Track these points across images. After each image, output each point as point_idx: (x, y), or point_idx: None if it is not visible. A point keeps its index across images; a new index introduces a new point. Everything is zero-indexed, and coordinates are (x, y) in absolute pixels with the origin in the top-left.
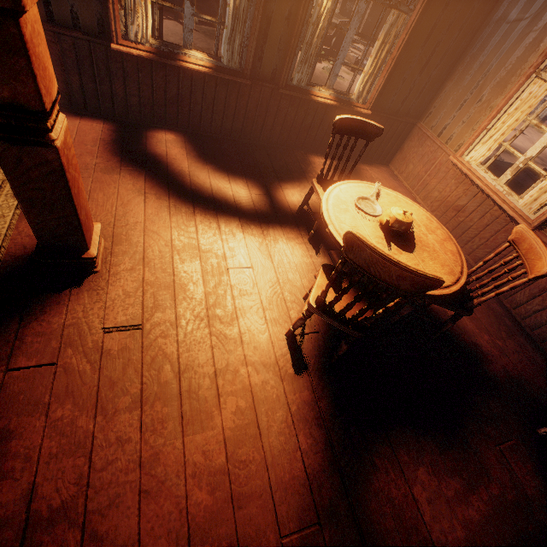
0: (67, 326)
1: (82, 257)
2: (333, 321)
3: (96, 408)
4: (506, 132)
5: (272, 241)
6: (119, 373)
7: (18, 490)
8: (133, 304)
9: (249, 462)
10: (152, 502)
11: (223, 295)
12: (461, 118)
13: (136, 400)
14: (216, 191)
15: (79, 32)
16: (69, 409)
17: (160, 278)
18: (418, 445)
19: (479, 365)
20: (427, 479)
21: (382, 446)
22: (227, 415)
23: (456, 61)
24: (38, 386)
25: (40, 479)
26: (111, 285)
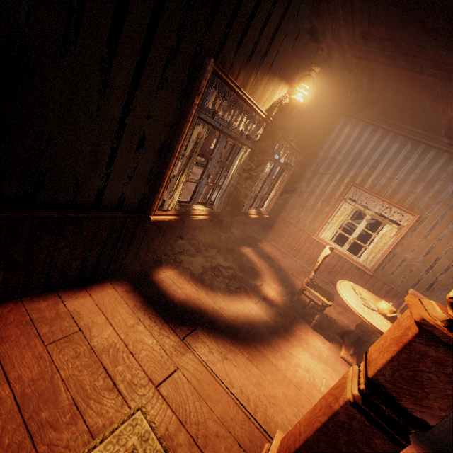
0: None
1: None
2: None
3: None
4: (339, 225)
5: (306, 343)
6: None
7: None
8: None
9: None
10: None
11: None
12: (308, 215)
13: None
14: (247, 317)
15: (120, 211)
16: None
17: None
18: None
19: None
20: None
21: None
22: None
23: (296, 185)
24: None
25: None
26: None
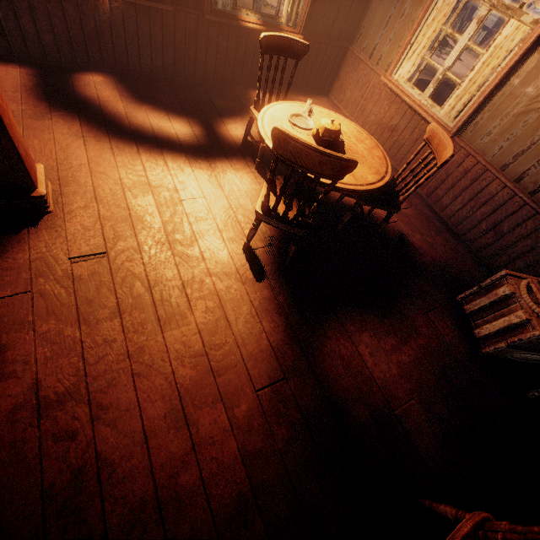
0: (34, 260)
1: (32, 196)
2: (279, 223)
3: (78, 320)
4: (426, 44)
5: (220, 173)
6: (93, 292)
7: (24, 384)
8: (94, 236)
9: (222, 345)
10: (145, 380)
11: (180, 222)
12: (388, 36)
13: (114, 311)
14: (158, 131)
15: None
16: (54, 324)
17: (115, 212)
18: (362, 319)
19: (412, 257)
20: (369, 340)
21: (332, 322)
22: (199, 314)
23: None
24: (19, 310)
25: (42, 375)
26: (68, 222)
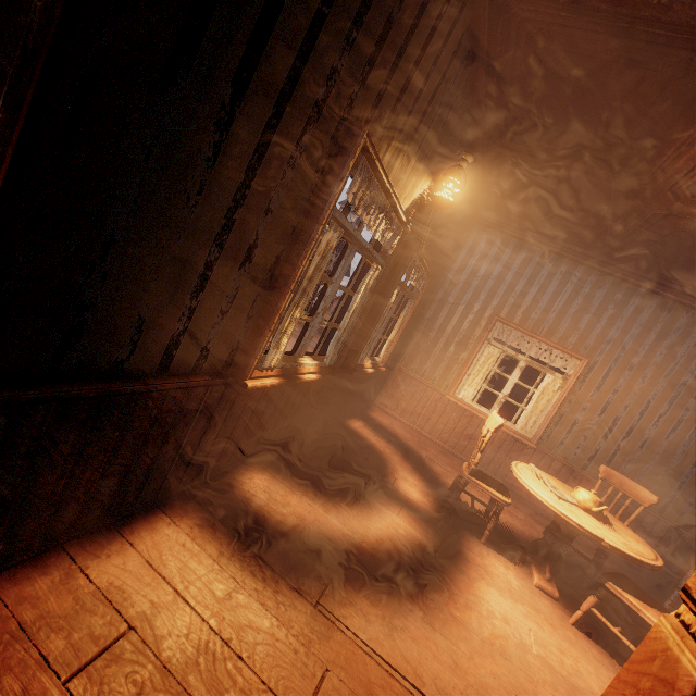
0: None
1: None
2: None
3: None
4: (483, 377)
5: (487, 572)
6: None
7: None
8: None
9: None
10: None
11: None
12: (438, 364)
13: None
14: (397, 542)
15: (199, 374)
16: None
17: None
18: None
19: None
20: None
21: None
22: None
23: (417, 321)
24: None
25: None
26: None
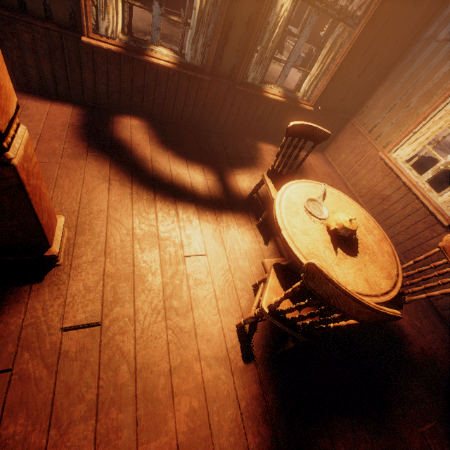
0: (26, 326)
1: (43, 255)
2: (284, 327)
3: (50, 420)
4: (430, 137)
5: (224, 227)
6: (75, 377)
7: None
8: (93, 300)
9: None
10: None
11: (179, 285)
12: (390, 119)
13: (91, 408)
14: (175, 178)
15: (52, 23)
16: (22, 424)
17: (120, 269)
18: (353, 435)
19: (402, 347)
20: None
21: (322, 439)
22: (181, 418)
23: (389, 69)
24: None
25: None
26: (72, 280)
